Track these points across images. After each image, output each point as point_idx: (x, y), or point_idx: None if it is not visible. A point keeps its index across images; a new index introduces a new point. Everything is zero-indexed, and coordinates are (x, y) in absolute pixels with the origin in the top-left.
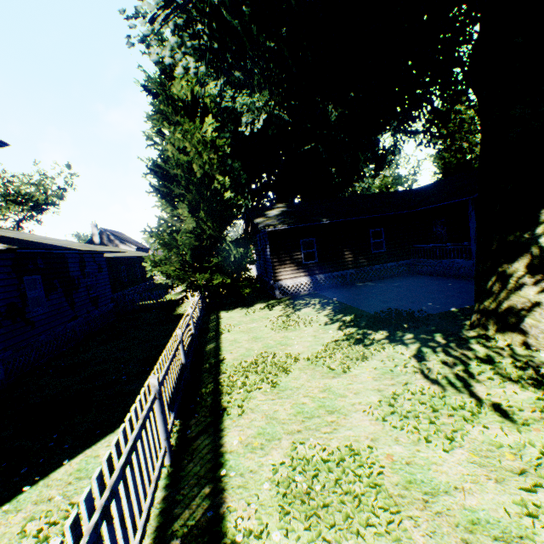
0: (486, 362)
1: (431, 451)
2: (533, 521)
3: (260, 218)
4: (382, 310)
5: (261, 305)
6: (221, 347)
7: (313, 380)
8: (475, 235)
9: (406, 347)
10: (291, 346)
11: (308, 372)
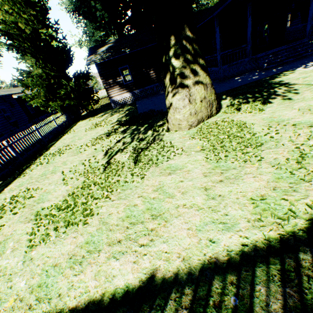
0: (140, 141)
1: (61, 187)
2: (50, 210)
3: (92, 55)
4: (144, 112)
5: (101, 114)
6: (55, 143)
7: (66, 158)
8: (219, 48)
9: (123, 135)
10: (81, 140)
11: (69, 154)
